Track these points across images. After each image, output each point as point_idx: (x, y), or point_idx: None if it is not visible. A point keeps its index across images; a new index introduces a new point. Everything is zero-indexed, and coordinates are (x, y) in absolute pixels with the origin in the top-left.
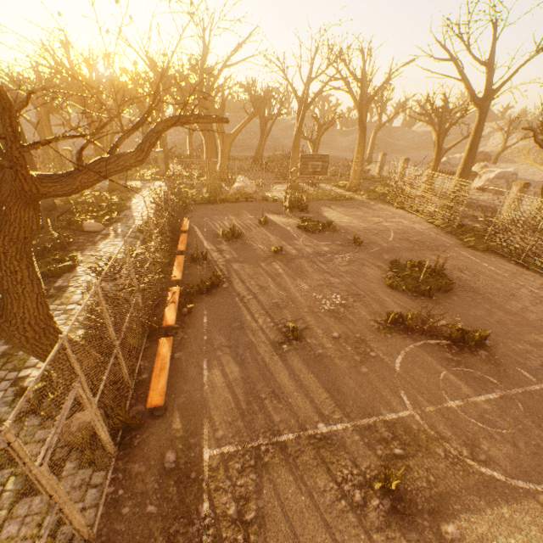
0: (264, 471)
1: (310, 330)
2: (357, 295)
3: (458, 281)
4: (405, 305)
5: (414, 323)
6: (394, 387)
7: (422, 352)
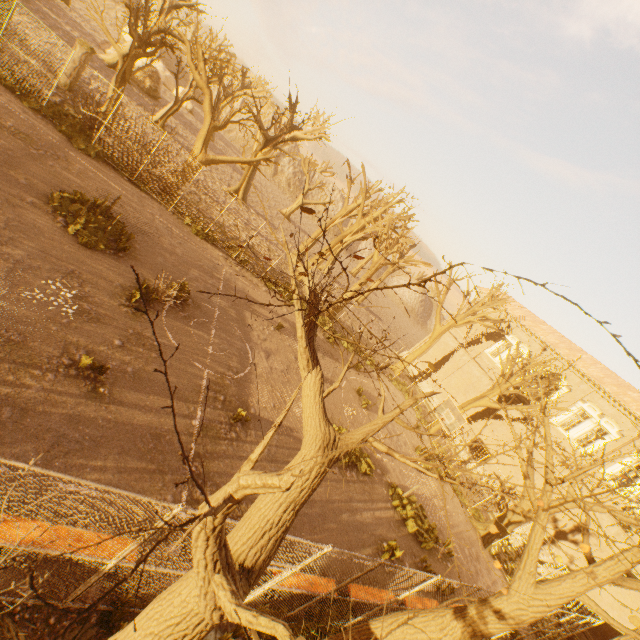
0: (208, 476)
1: (96, 353)
2: (74, 274)
3: (121, 219)
4: (120, 271)
5: (158, 297)
6: (189, 361)
7: (173, 321)
